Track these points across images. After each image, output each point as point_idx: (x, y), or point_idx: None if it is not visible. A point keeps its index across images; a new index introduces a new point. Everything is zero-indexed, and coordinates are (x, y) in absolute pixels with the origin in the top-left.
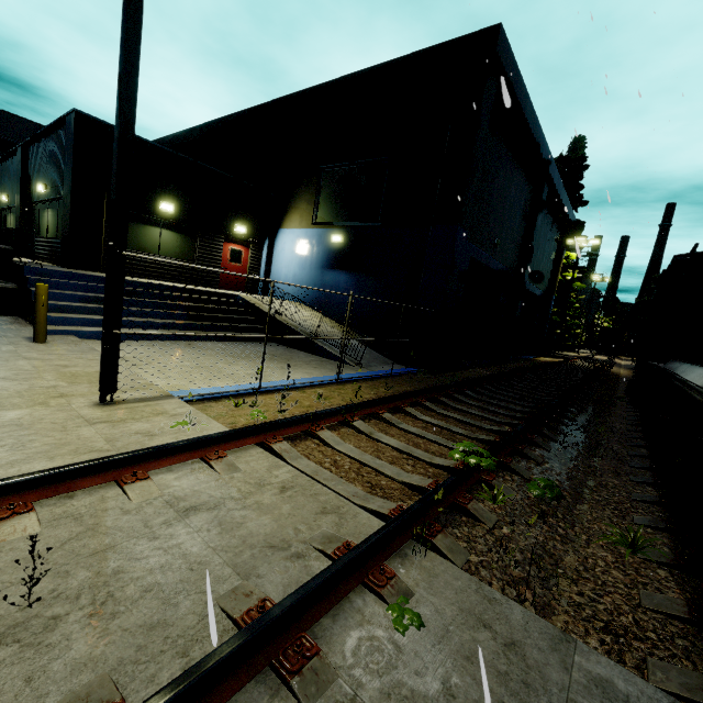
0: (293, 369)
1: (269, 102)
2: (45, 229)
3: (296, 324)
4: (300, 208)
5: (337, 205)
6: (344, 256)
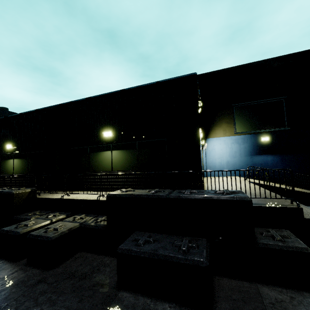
0: None
1: None
2: (105, 164)
3: (303, 191)
4: (222, 126)
5: (250, 122)
6: (266, 147)
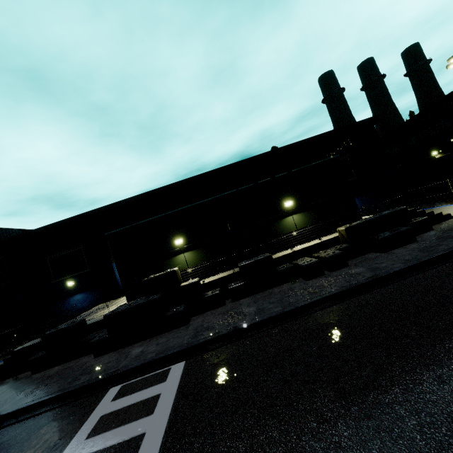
0: (448, 207)
1: (283, 147)
2: (290, 227)
3: None
4: None
5: None
6: None
